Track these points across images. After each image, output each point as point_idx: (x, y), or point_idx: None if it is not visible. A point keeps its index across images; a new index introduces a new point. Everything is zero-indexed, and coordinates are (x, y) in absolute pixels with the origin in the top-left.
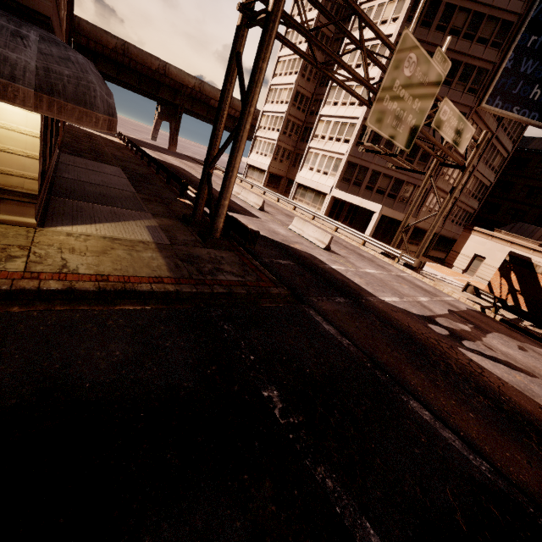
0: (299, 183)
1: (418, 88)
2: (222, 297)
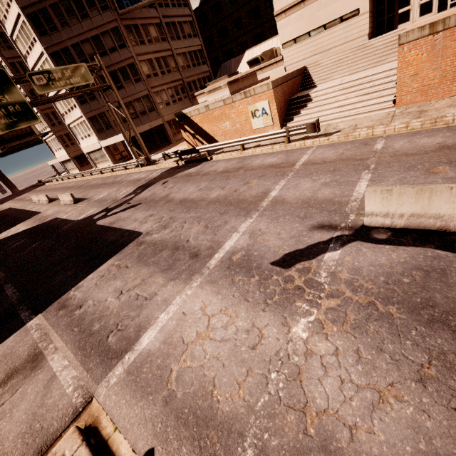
0: (88, 152)
1: None
2: None
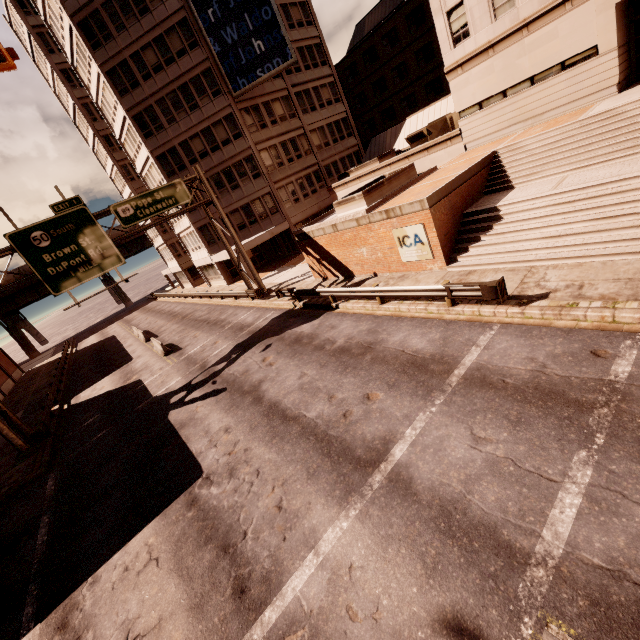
0: (199, 266)
1: (71, 236)
2: None
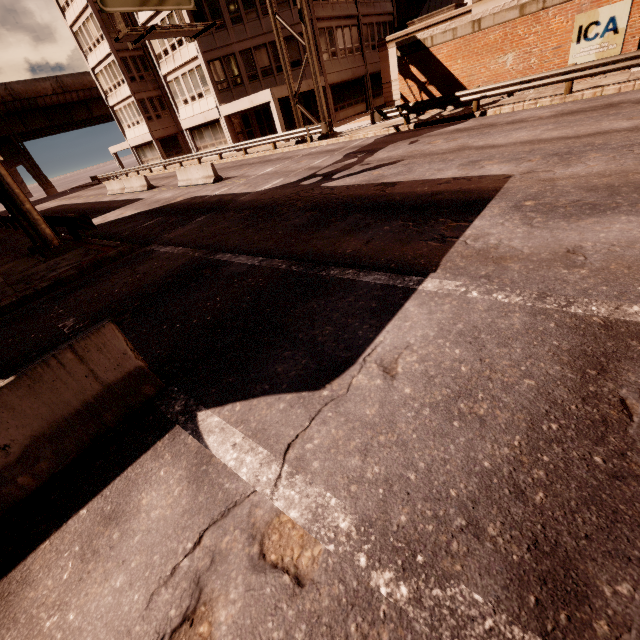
0: (189, 128)
1: None
2: (55, 289)
